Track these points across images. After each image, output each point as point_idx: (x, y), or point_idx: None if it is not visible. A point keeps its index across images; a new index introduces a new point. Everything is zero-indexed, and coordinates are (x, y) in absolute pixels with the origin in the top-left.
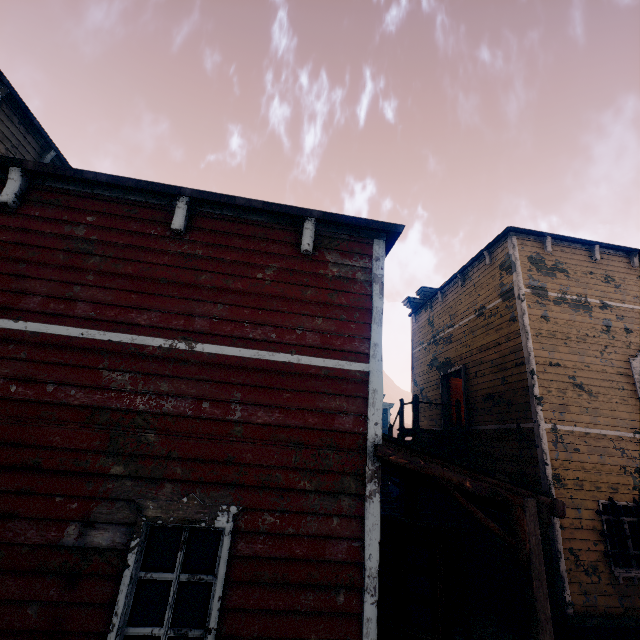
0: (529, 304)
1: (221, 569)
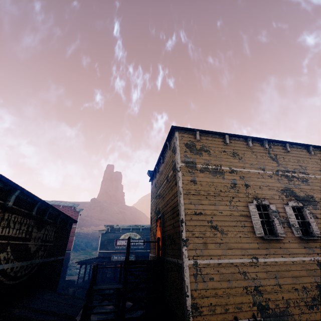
0: (183, 173)
1: None
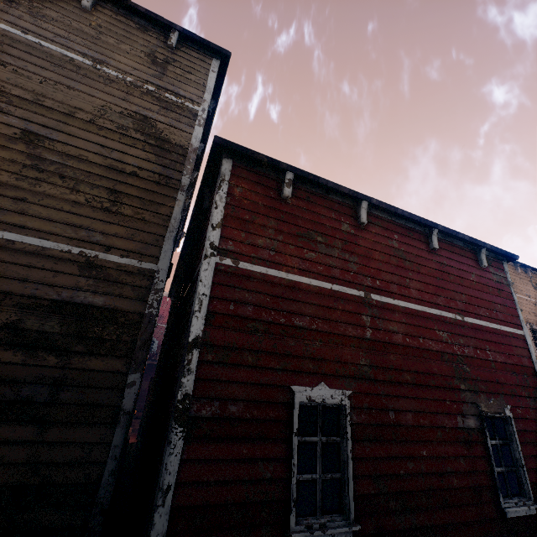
0: None
1: (516, 436)
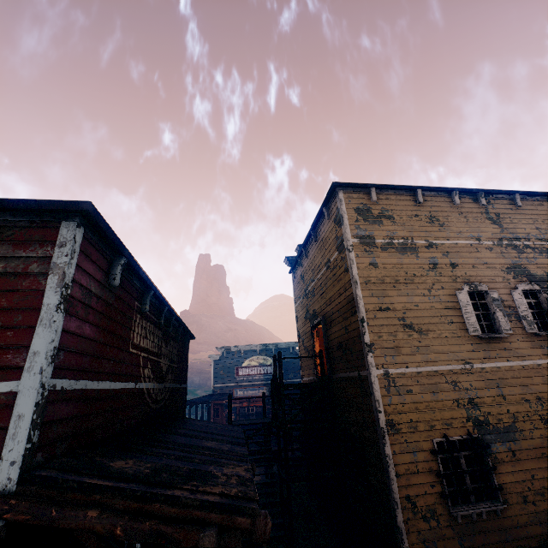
0: (357, 254)
1: None
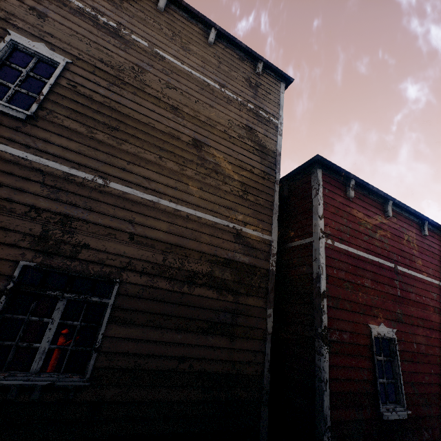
0: None
1: None
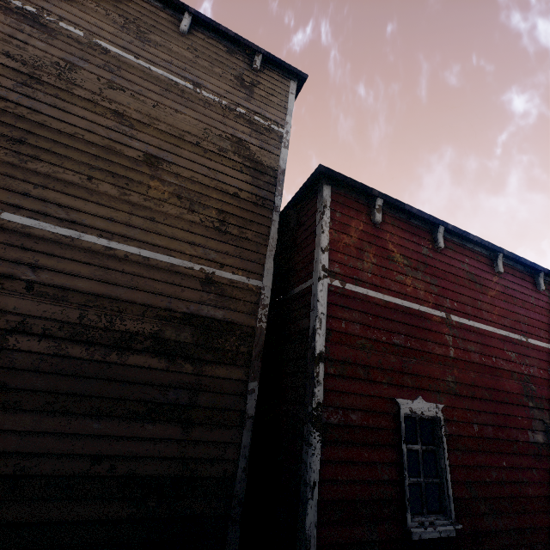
0: None
1: None
